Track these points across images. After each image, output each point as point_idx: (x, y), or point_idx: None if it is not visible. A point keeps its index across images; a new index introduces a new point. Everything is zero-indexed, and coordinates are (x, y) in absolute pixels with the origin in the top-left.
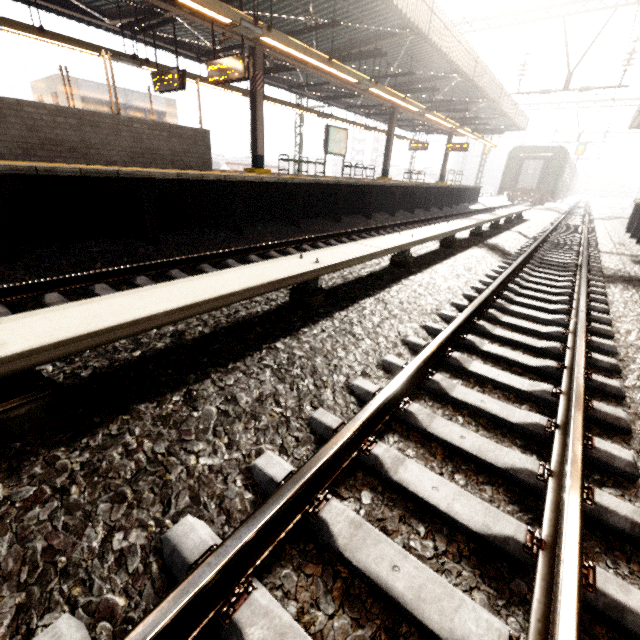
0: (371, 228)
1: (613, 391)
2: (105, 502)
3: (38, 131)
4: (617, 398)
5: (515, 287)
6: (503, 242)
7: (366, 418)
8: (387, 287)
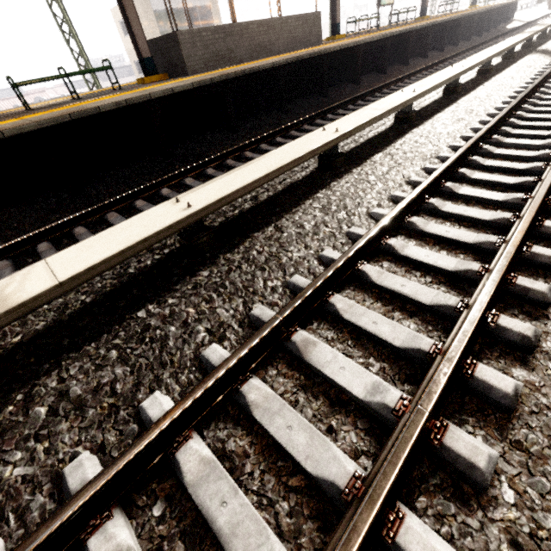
0: (438, 62)
1: None
2: (452, 125)
3: (253, 40)
4: None
5: None
6: None
7: (513, 105)
8: (486, 81)
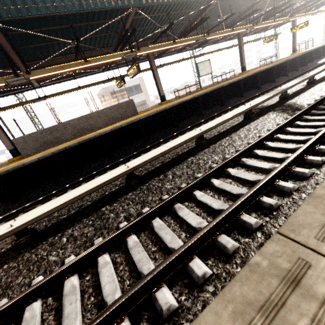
0: (215, 115)
1: (248, 226)
2: (26, 270)
3: (76, 128)
4: (251, 230)
5: (269, 143)
6: (303, 98)
7: (98, 245)
8: (178, 164)
